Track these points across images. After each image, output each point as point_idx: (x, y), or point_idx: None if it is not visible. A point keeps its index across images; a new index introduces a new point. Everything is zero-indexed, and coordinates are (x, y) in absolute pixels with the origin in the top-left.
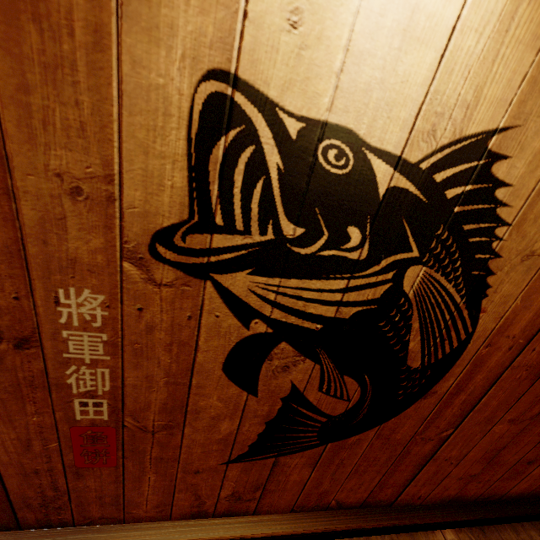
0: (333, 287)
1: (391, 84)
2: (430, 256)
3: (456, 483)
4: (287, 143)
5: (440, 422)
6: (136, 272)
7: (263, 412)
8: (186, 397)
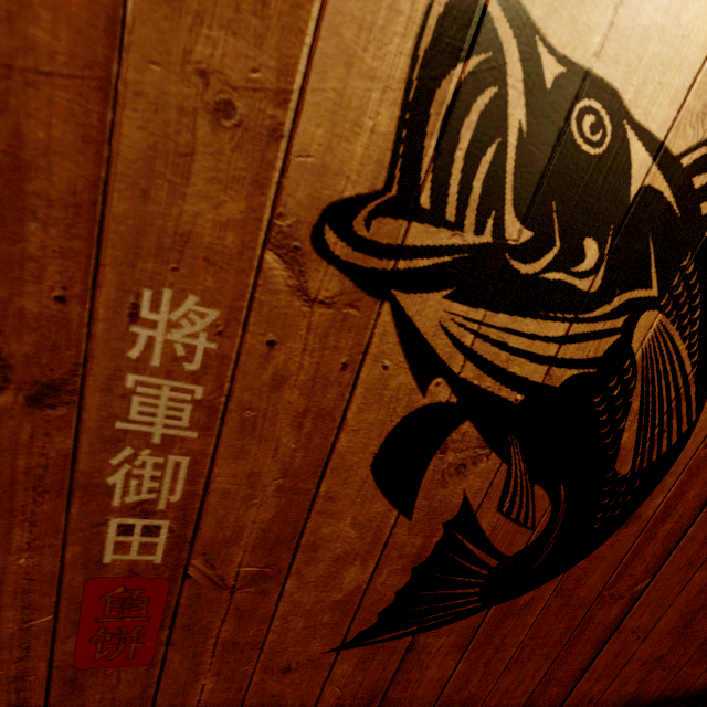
0: (550, 333)
1: (671, 37)
2: (669, 297)
3: (637, 673)
4: (538, 92)
5: (636, 567)
6: (281, 274)
7: (413, 548)
8: (303, 519)
